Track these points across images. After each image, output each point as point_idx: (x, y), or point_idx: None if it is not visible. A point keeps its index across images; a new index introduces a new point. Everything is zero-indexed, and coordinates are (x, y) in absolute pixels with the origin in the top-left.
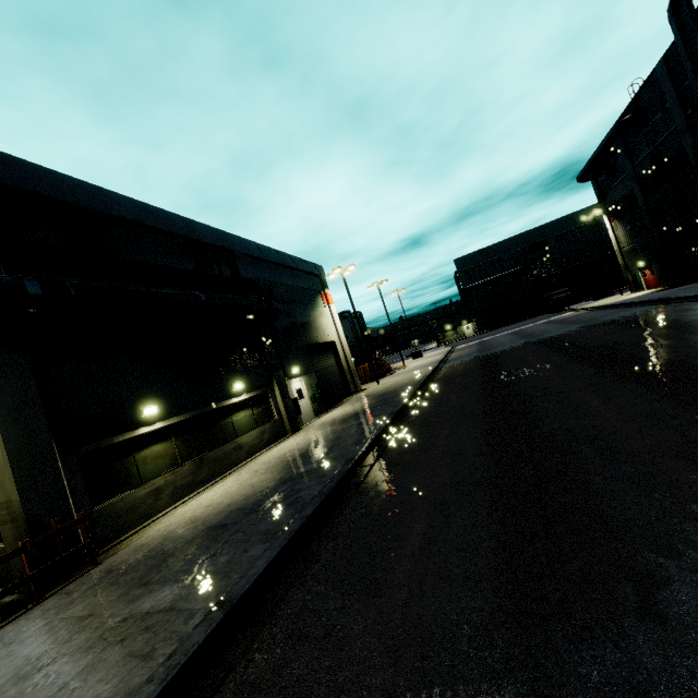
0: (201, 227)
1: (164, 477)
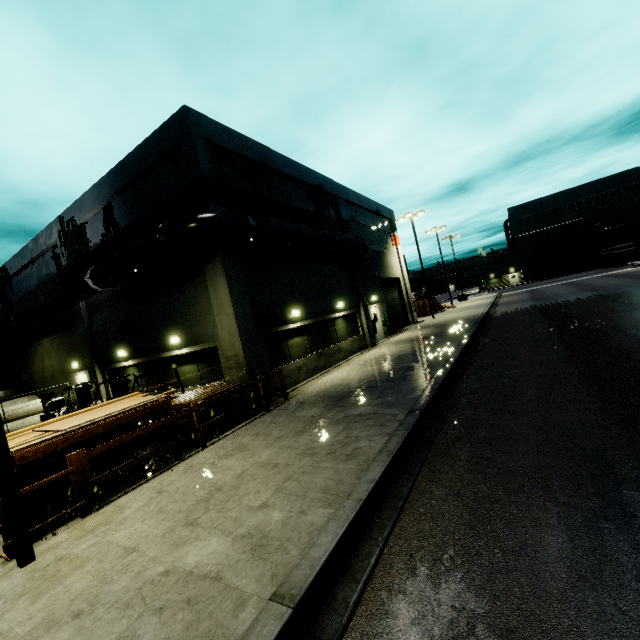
0: (318, 176)
1: (302, 360)
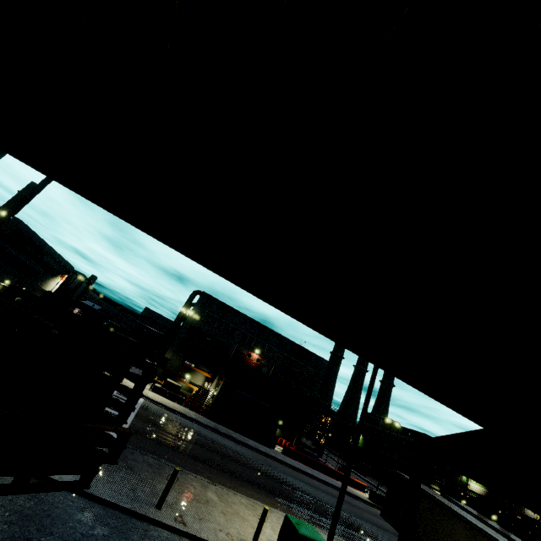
0: (48, 245)
1: None
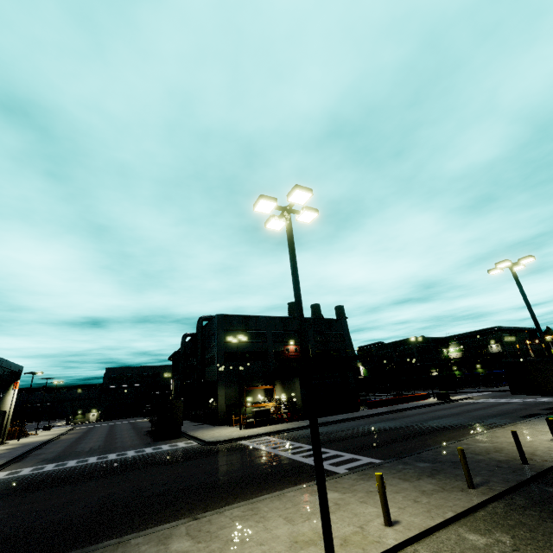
0: None
1: None
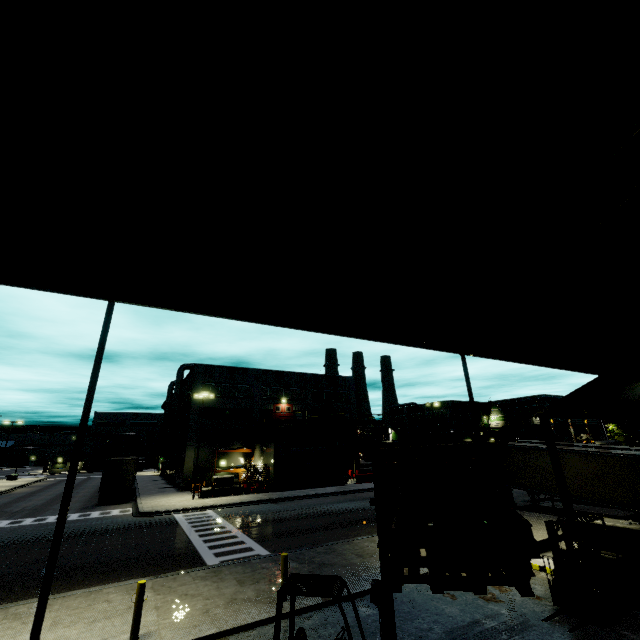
0: None
1: None
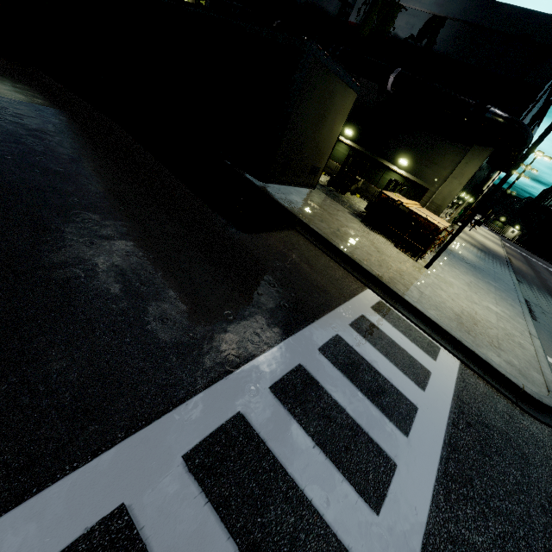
0: None
1: None
